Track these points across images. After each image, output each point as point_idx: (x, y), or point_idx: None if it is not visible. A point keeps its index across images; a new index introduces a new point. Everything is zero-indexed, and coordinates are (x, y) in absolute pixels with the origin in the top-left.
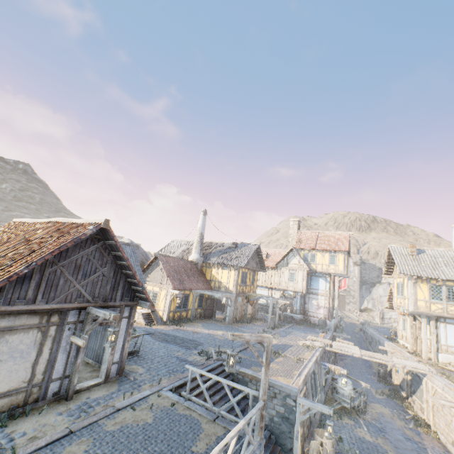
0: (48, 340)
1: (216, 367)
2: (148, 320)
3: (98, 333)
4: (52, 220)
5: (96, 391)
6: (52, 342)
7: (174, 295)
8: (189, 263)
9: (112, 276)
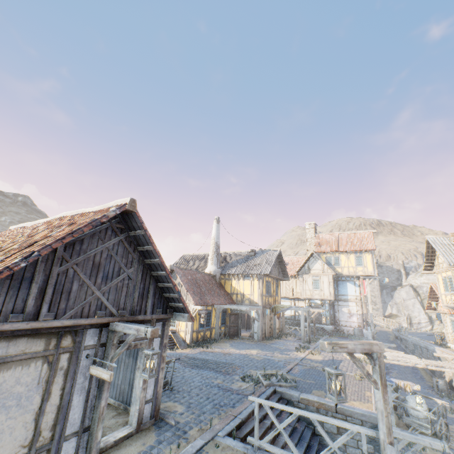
0: (58, 376)
1: (270, 395)
2: (169, 344)
3: (120, 362)
4: (57, 216)
5: (127, 448)
6: (63, 379)
7: (197, 311)
8: (206, 276)
9: (140, 279)
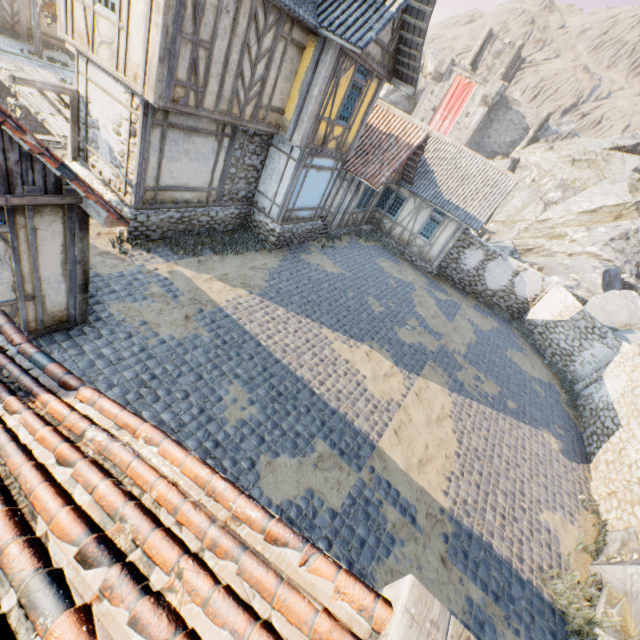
0: None
1: None
2: None
3: None
4: None
5: None
6: None
7: None
8: None
9: None
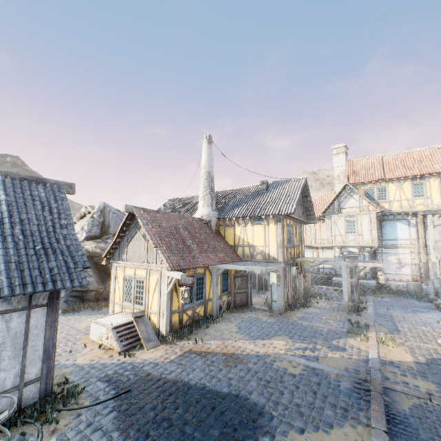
0: None
1: None
2: (127, 341)
3: None
4: None
5: None
6: None
7: (174, 282)
8: (195, 222)
9: None
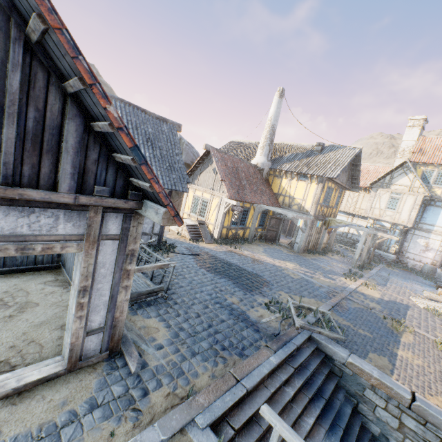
0: None
1: (301, 344)
2: (194, 235)
3: None
4: None
5: (30, 406)
6: None
7: (230, 207)
8: (251, 168)
9: (16, 92)
